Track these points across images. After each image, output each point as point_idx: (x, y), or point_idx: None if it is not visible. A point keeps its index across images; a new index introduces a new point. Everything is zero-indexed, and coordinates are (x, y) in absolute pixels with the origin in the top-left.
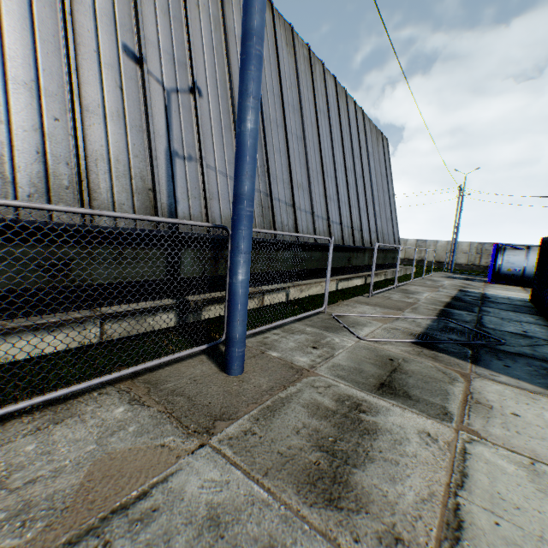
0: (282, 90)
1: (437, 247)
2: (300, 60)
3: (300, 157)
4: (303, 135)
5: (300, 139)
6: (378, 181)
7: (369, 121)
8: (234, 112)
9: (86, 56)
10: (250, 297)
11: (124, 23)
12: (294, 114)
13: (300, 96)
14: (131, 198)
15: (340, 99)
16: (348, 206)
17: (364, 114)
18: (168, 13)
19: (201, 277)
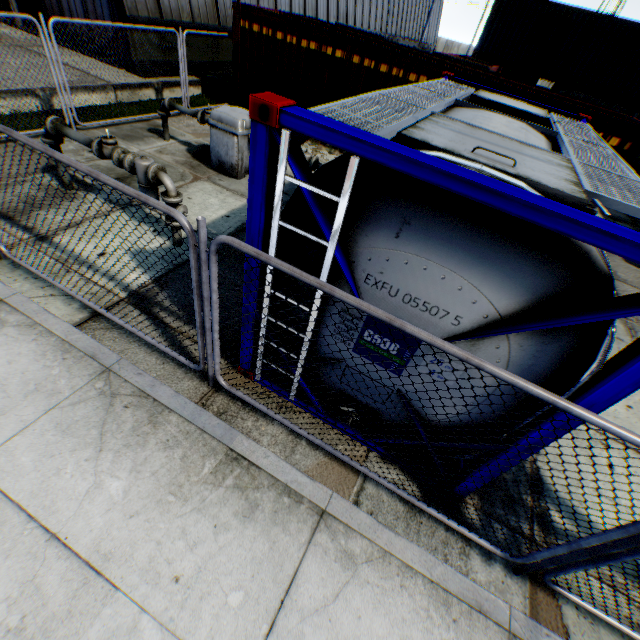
0: None
1: (460, 50)
2: None
3: None
4: None
5: None
6: None
7: None
8: None
9: None
10: None
11: None
12: None
13: None
14: None
15: None
16: (420, 24)
17: None
18: None
19: None
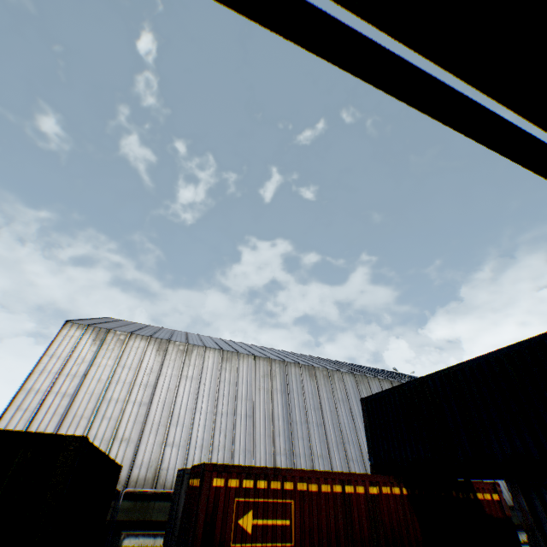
0: None
1: None
2: None
3: None
4: None
5: None
6: None
7: None
8: None
9: None
10: None
11: None
12: None
13: None
14: None
15: None
16: None
17: None
18: None
19: None
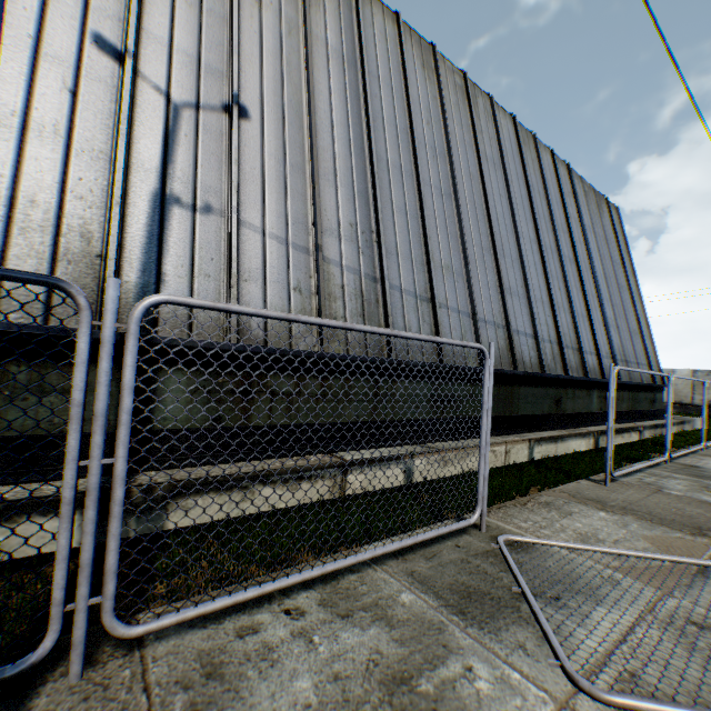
0: (411, 123)
1: None
2: (448, 89)
3: (447, 224)
4: (454, 191)
5: (449, 196)
6: (605, 269)
7: (580, 180)
8: (312, 145)
9: (9, 41)
10: (308, 476)
11: (105, 7)
12: (437, 159)
13: (447, 134)
14: (48, 268)
15: (524, 147)
16: (548, 307)
17: (570, 169)
18: (198, 4)
19: (207, 430)
